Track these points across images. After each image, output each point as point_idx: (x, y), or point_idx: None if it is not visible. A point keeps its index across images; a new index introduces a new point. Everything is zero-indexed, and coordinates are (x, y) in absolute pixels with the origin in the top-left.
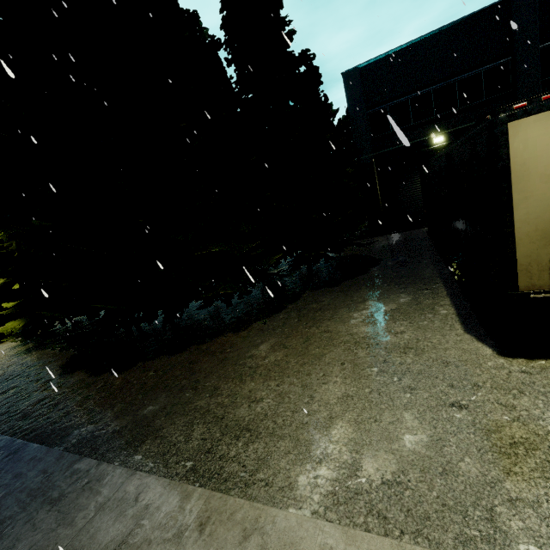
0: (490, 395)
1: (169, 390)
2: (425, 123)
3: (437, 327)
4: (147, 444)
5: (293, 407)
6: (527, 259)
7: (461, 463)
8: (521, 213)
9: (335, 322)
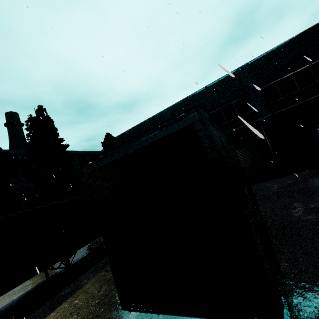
0: None
1: None
2: None
3: None
4: None
5: None
6: None
7: None
8: None
9: None
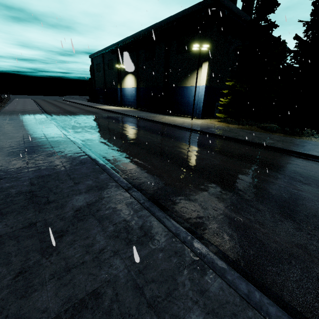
0: None
1: None
2: None
3: None
4: None
5: None
6: None
7: None
8: None
9: None
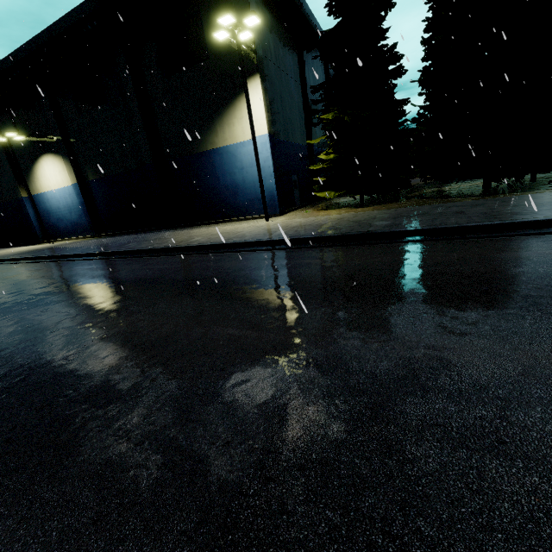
0: None
1: None
2: None
3: None
4: None
5: None
6: None
7: None
8: None
9: None
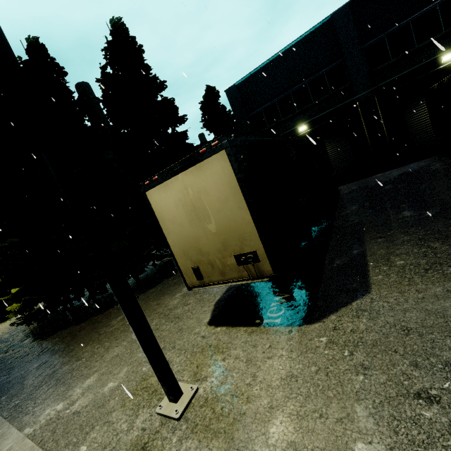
0: (171, 354)
1: (53, 352)
2: (291, 117)
3: (207, 300)
4: (13, 390)
5: (88, 364)
6: (184, 267)
7: (112, 400)
8: (170, 241)
9: (169, 296)
